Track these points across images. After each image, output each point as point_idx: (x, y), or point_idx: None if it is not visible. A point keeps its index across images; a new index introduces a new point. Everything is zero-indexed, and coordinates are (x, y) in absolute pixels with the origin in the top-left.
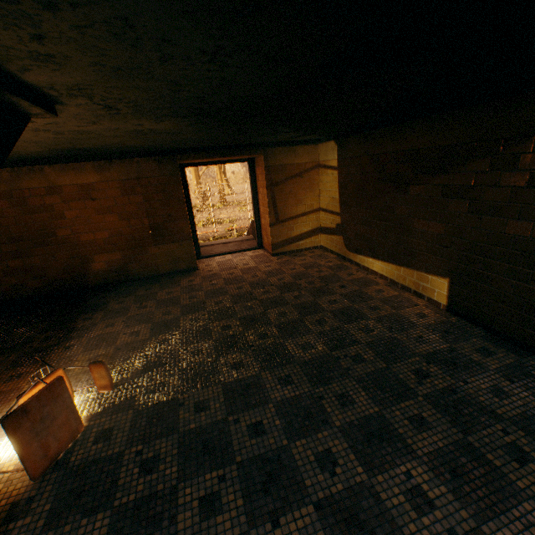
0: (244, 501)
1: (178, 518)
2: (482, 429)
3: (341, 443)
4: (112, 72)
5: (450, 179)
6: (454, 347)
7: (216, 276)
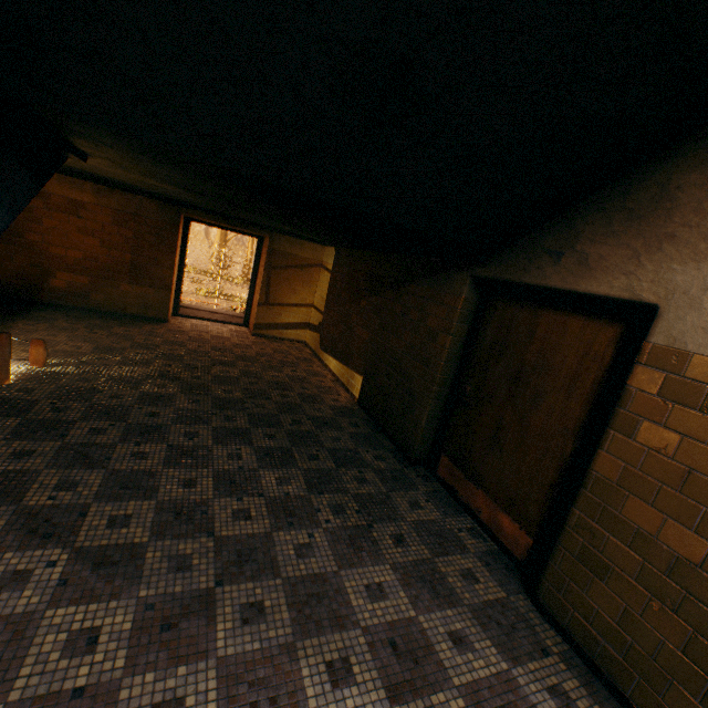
0: (122, 435)
1: (72, 431)
2: (306, 447)
3: (209, 432)
4: (130, 162)
5: (378, 300)
6: (337, 418)
7: (184, 333)
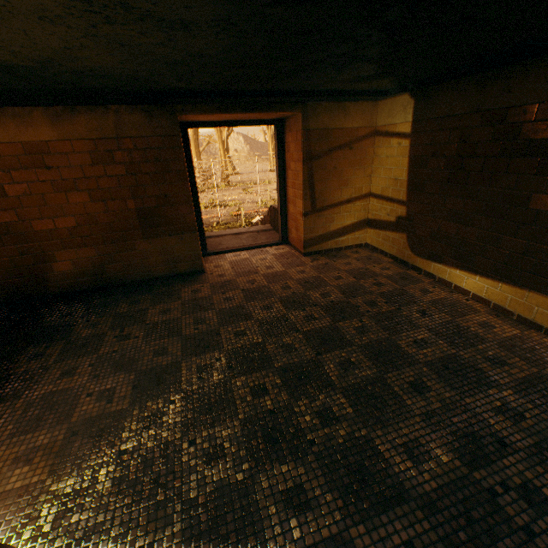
0: None
1: None
2: None
3: None
4: None
5: None
6: None
7: (231, 284)
